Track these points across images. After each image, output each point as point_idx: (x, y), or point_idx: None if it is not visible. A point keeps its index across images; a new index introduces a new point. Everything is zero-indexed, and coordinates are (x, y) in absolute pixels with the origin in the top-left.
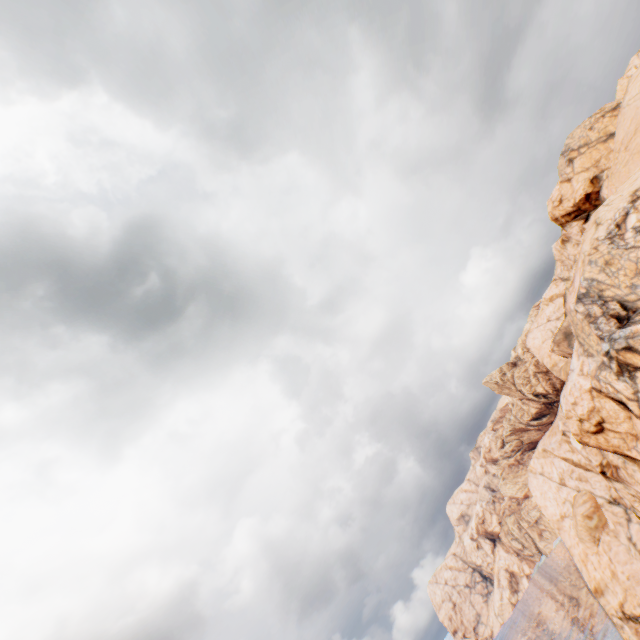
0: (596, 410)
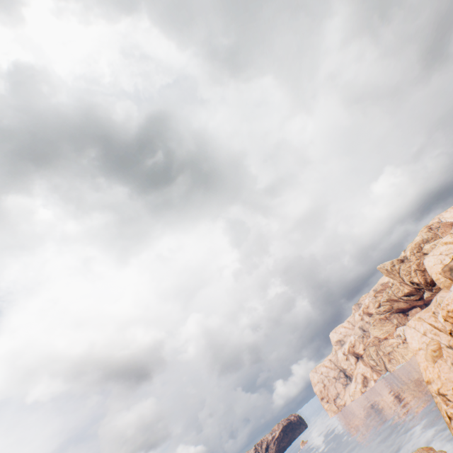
0: None
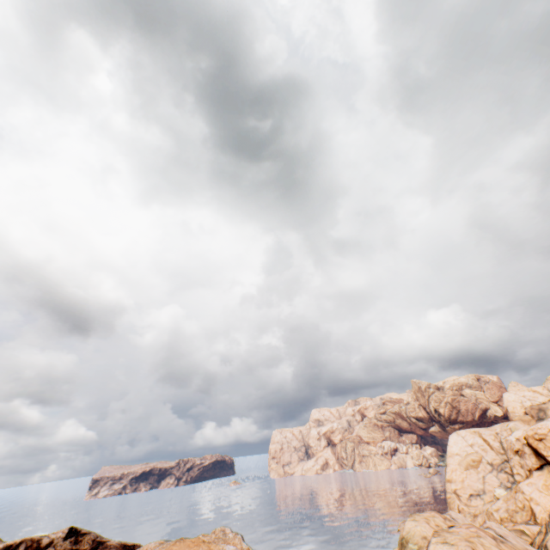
0: (546, 435)
